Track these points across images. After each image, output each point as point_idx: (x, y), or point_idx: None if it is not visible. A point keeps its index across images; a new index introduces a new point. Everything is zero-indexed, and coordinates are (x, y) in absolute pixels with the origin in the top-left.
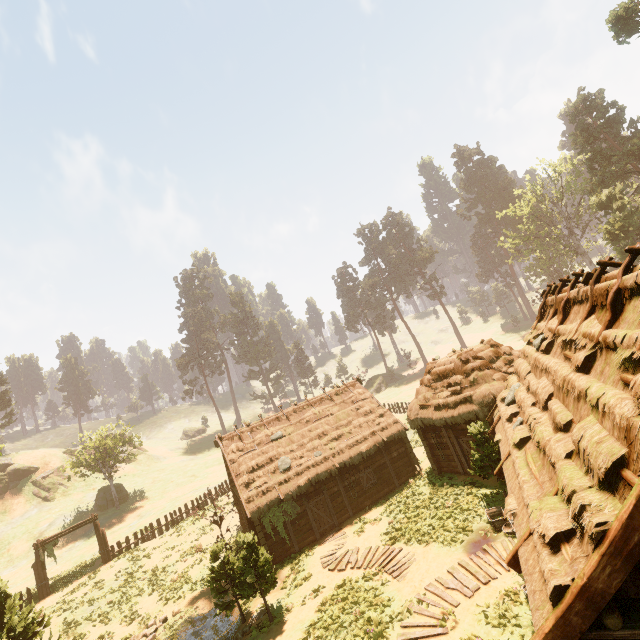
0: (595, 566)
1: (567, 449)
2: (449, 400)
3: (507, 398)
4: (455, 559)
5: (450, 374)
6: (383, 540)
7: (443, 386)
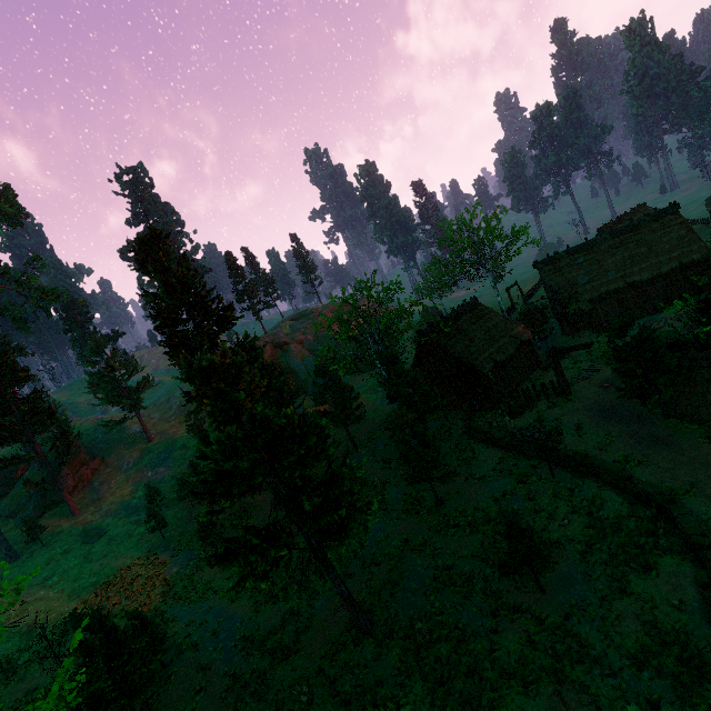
0: None
1: None
2: None
3: None
4: None
5: None
6: None
7: None
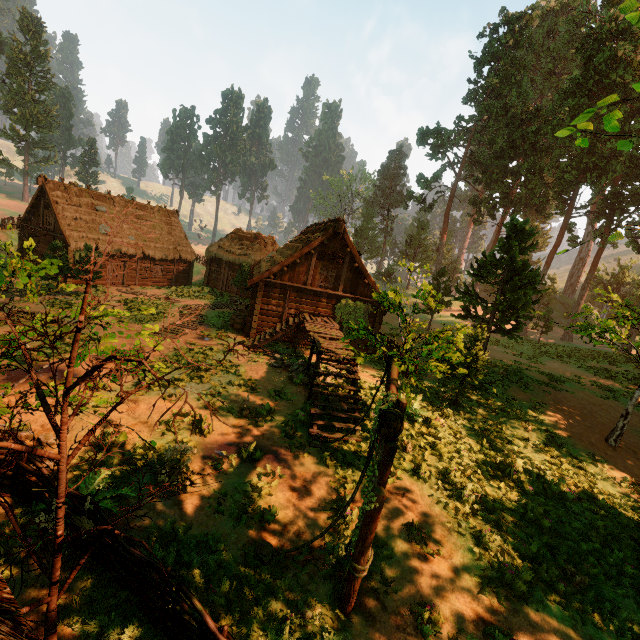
0: (275, 266)
1: (282, 256)
2: (238, 251)
3: (269, 255)
4: (209, 303)
5: (246, 240)
6: (165, 295)
7: (238, 243)
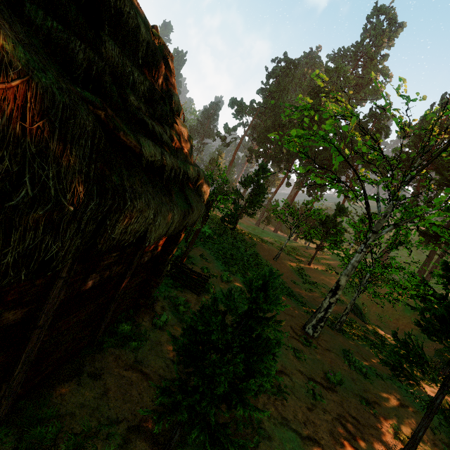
0: None
1: None
2: None
3: None
4: None
5: None
6: None
7: None
